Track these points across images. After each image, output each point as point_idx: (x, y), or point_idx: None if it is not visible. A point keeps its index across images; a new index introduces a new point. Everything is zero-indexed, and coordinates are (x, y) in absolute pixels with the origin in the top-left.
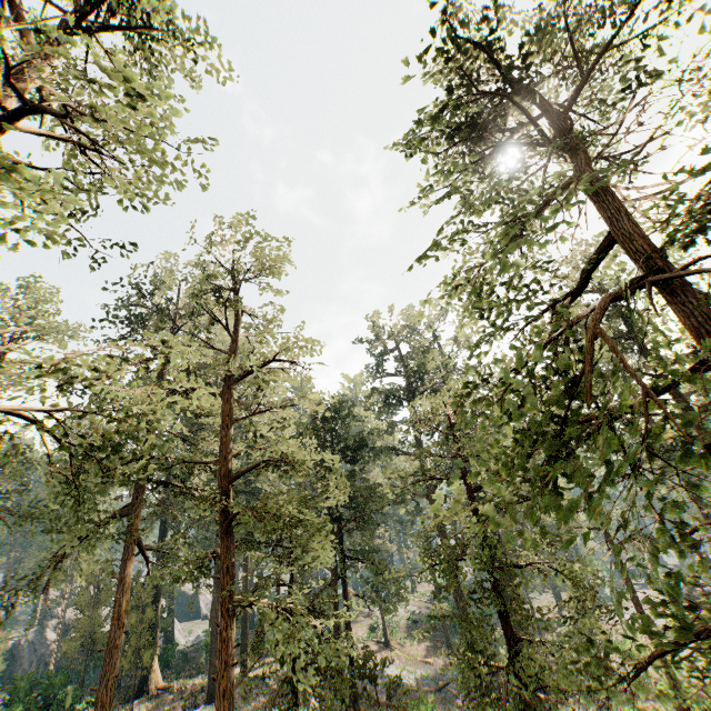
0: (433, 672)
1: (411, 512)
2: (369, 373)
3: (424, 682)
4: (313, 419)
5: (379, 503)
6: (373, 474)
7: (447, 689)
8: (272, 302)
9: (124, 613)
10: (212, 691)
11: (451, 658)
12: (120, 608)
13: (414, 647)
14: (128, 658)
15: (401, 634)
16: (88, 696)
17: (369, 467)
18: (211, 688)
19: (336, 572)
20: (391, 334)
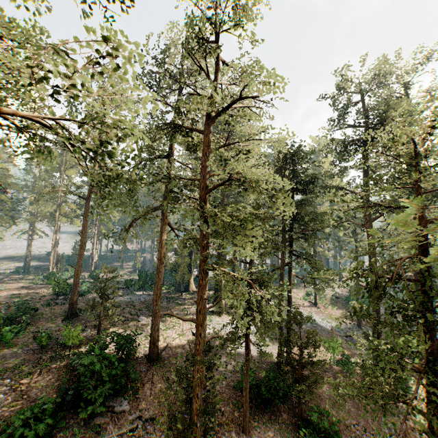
0: (344, 327)
1: (348, 235)
2: (331, 129)
3: (336, 330)
4: (279, 161)
5: (322, 225)
6: (323, 207)
7: (351, 338)
8: (247, 51)
9: (163, 258)
10: (216, 300)
11: (361, 340)
12: (161, 255)
13: (334, 310)
14: (178, 276)
15: (326, 302)
16: (165, 286)
17: (320, 201)
18: (215, 298)
19: (284, 262)
20: (359, 89)
